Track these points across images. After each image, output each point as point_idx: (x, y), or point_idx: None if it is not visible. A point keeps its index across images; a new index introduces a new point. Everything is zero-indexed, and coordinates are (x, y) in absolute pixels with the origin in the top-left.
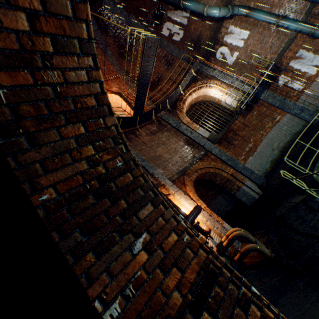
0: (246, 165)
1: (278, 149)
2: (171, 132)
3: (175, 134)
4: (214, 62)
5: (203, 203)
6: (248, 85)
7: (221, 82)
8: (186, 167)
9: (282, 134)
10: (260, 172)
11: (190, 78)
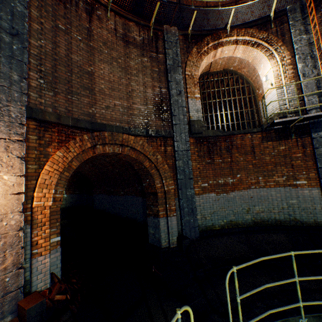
0: (198, 199)
1: (255, 217)
2: (154, 67)
3: (157, 75)
4: (319, 19)
5: (53, 197)
6: (321, 101)
7: (291, 62)
8: (110, 127)
9: (280, 205)
10: (203, 221)
11: (261, 15)
